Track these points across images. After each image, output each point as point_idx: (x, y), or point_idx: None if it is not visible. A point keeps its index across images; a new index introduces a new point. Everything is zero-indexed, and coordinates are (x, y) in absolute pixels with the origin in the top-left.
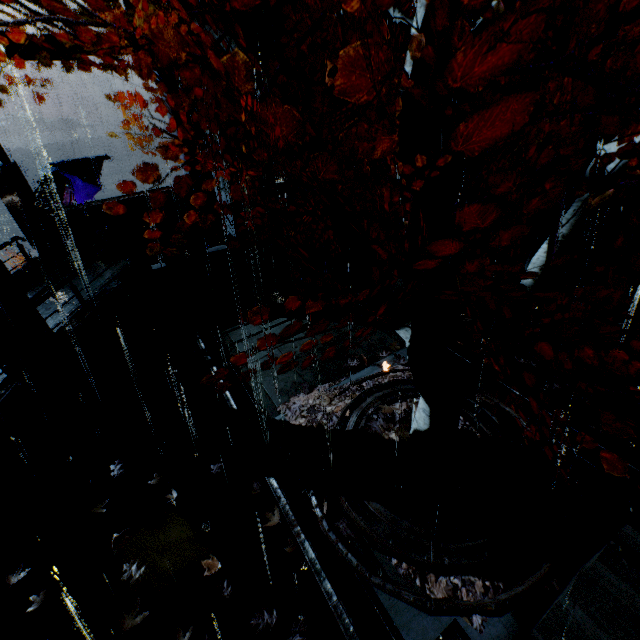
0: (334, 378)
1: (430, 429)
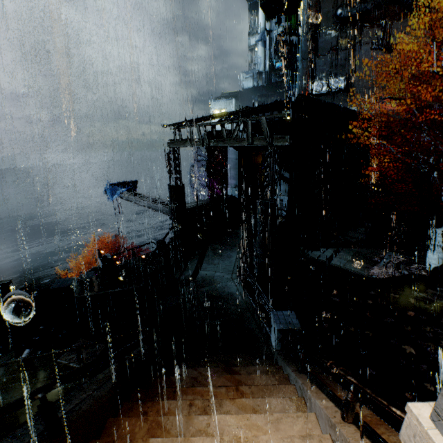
0: (374, 264)
1: (442, 263)
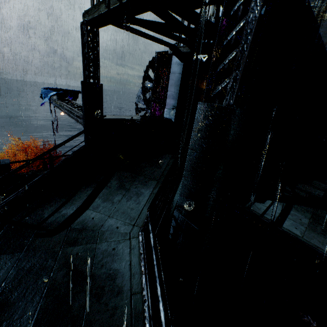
0: None
1: None
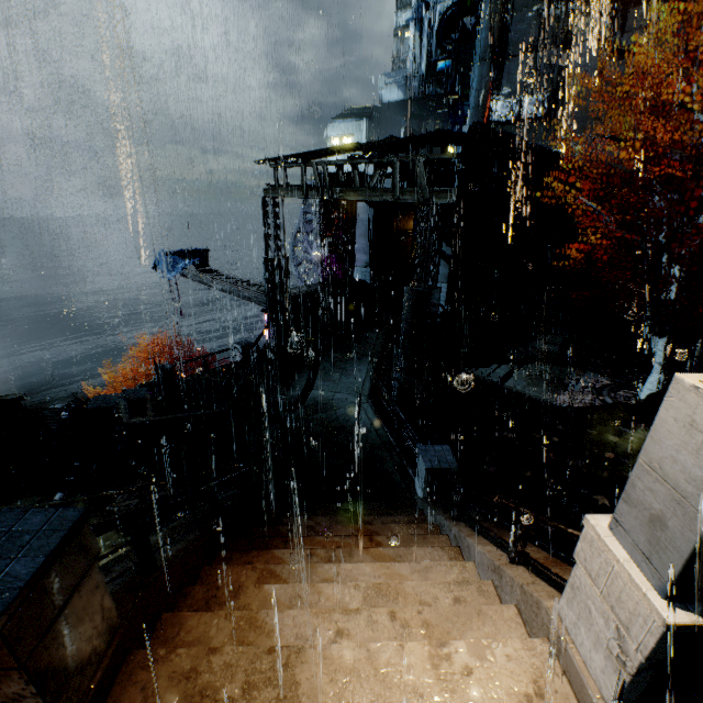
0: (567, 389)
1: (662, 389)
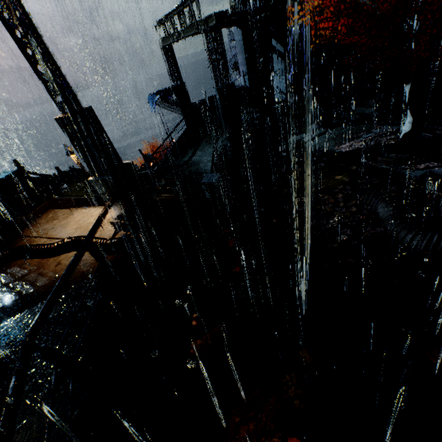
0: (354, 139)
1: (411, 129)
